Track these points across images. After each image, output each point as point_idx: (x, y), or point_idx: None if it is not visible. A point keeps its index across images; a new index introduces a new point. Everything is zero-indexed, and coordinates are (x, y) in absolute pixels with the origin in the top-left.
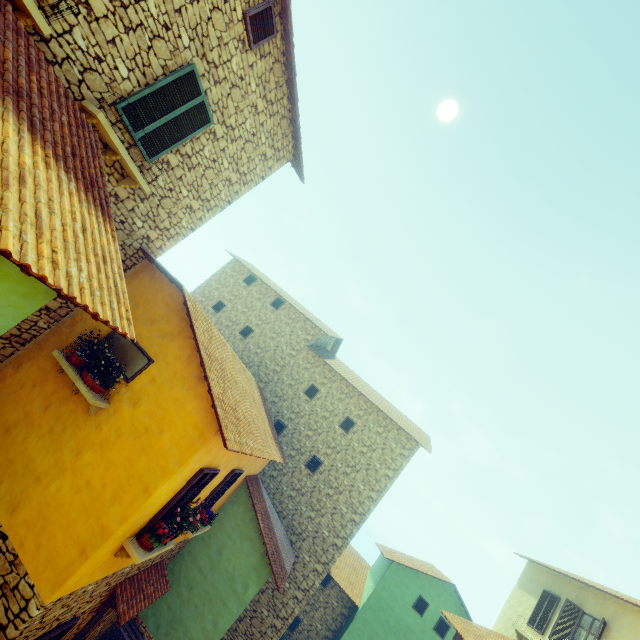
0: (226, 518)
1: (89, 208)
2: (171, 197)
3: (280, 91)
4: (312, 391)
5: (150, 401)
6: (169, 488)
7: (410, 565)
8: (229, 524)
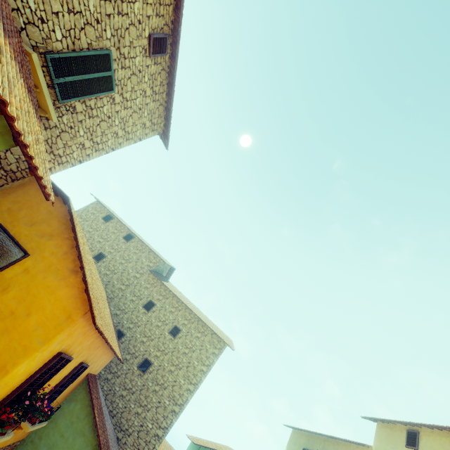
0: (61, 417)
1: (29, 102)
2: (70, 133)
3: (162, 88)
4: (149, 305)
5: (20, 288)
6: (26, 368)
7: (213, 447)
8: (63, 422)
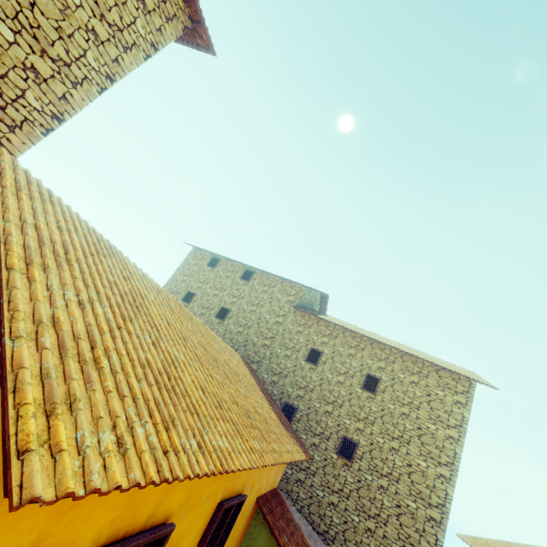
0: None
1: None
2: None
3: None
4: (314, 356)
5: None
6: None
7: None
8: None
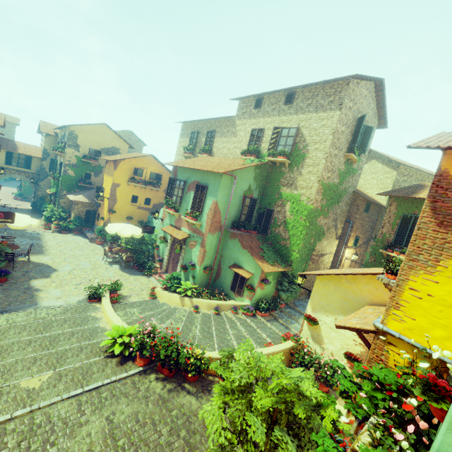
0: None
1: None
2: None
3: None
4: None
5: None
6: None
7: None
8: None
